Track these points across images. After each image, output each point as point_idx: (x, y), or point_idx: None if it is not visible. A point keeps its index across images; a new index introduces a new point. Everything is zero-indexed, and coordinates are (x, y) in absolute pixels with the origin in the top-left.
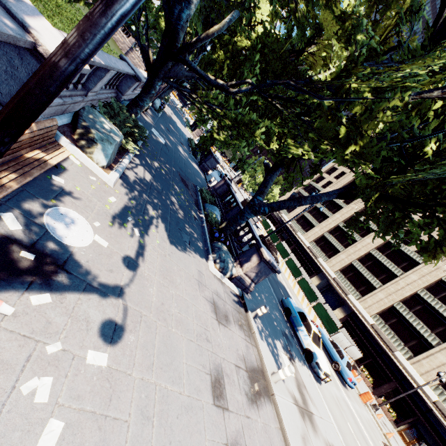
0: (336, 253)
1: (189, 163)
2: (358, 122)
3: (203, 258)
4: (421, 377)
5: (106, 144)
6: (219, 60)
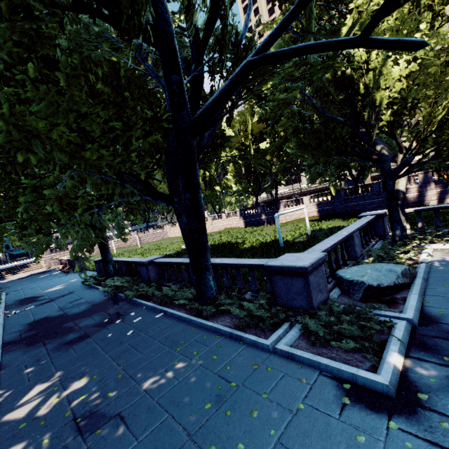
0: None
1: None
2: None
3: None
4: (415, 157)
5: None
6: None
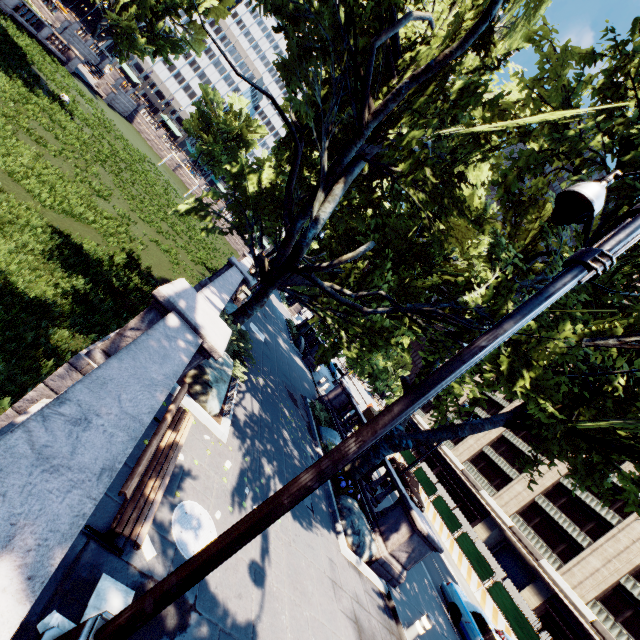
0: (506, 481)
1: (293, 360)
2: (522, 350)
3: (330, 532)
4: None
5: (221, 385)
6: (345, 269)
